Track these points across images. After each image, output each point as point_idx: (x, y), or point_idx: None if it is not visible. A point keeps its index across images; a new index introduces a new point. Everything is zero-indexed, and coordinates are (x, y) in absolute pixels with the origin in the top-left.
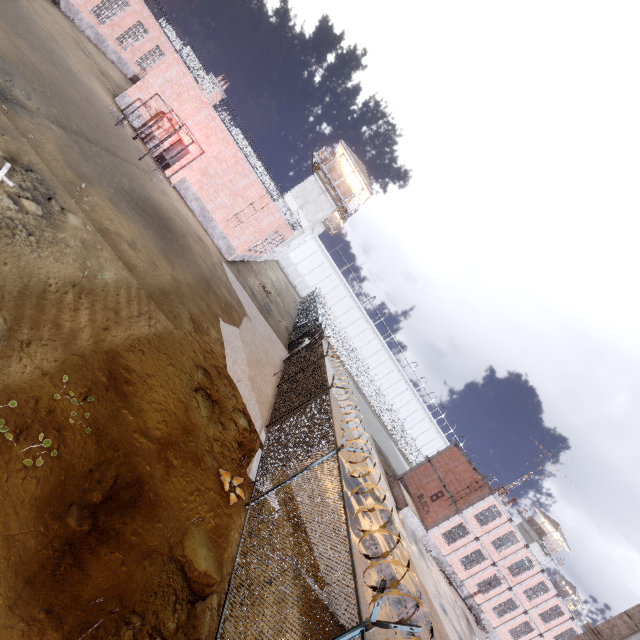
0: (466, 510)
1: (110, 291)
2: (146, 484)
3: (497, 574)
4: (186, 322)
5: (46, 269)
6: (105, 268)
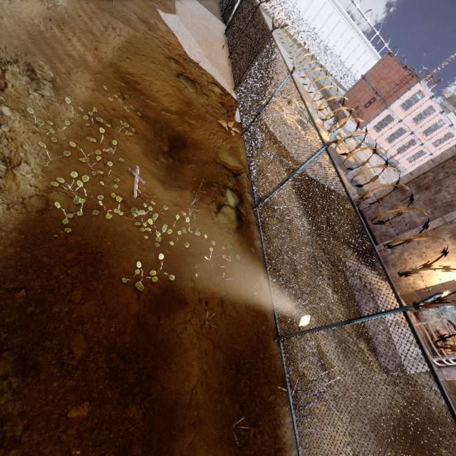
0: (394, 104)
1: (73, 15)
2: (185, 136)
3: (413, 139)
4: (138, 23)
5: (23, 12)
6: None
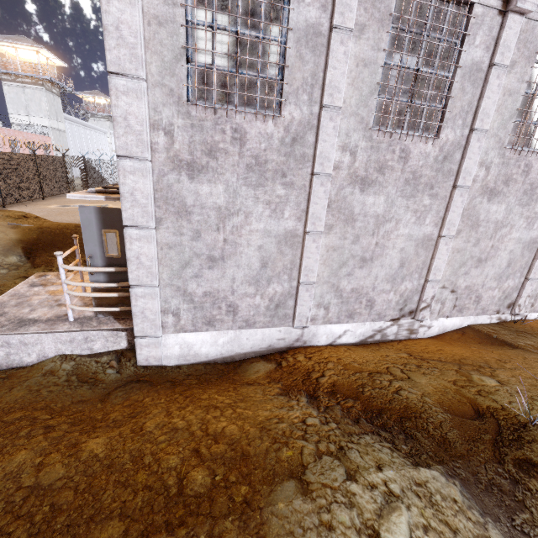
0: None
1: None
2: None
3: None
4: None
5: None
6: None
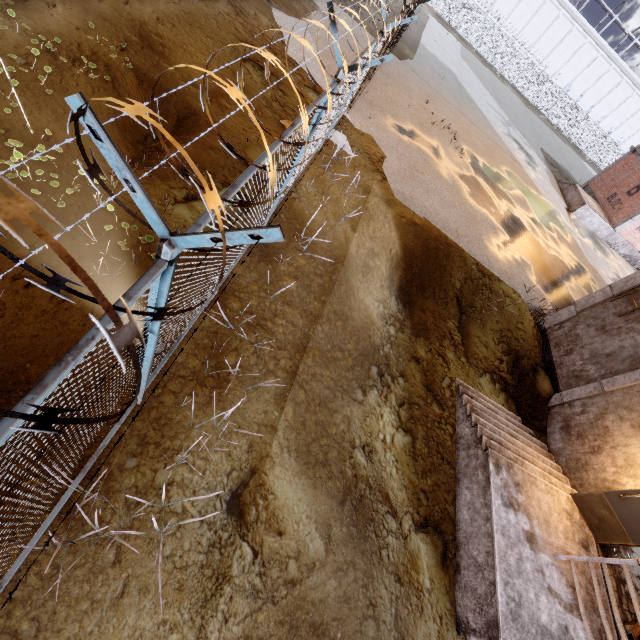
0: None
1: None
2: (201, 114)
3: None
4: (222, 6)
5: None
6: None
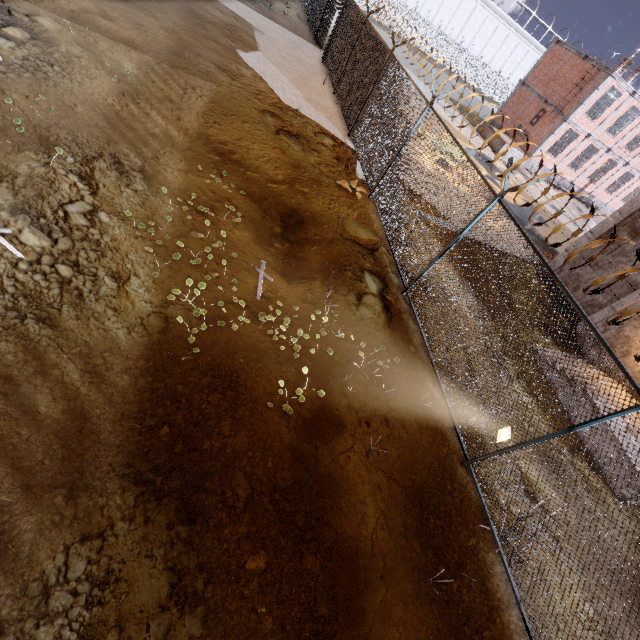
0: (575, 113)
1: (146, 83)
2: (300, 210)
3: (612, 158)
4: (218, 75)
5: (95, 93)
6: (119, 61)
